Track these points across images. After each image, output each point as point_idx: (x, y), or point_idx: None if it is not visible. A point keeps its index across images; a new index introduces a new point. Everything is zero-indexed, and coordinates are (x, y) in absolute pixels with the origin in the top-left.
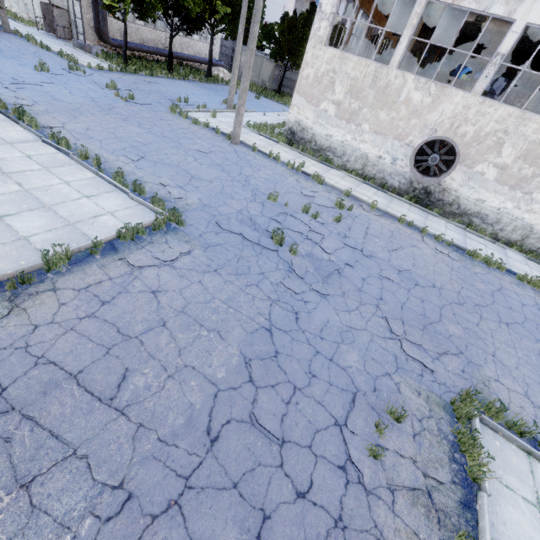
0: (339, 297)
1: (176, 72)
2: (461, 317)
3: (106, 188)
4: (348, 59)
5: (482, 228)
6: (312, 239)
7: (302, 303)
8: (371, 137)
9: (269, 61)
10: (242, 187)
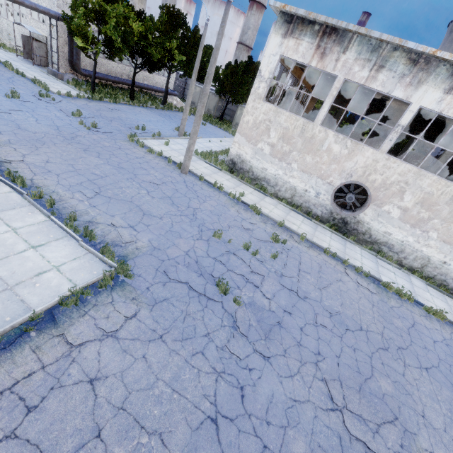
0: (281, 357)
1: (137, 100)
2: (389, 367)
3: (56, 234)
4: (281, 113)
5: (389, 255)
6: (253, 282)
7: (247, 372)
8: (299, 174)
9: (214, 95)
10: (190, 223)
